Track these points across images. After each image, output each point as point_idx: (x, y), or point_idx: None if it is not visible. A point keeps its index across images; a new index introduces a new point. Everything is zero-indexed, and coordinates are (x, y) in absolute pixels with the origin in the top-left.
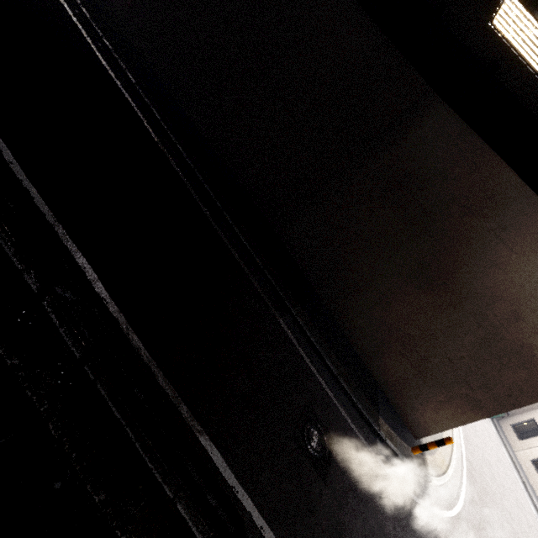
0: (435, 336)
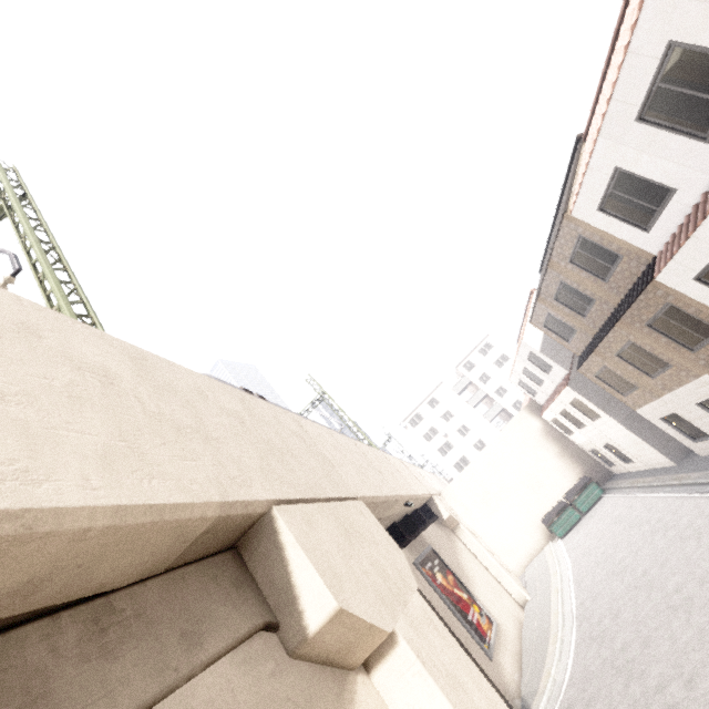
0: None
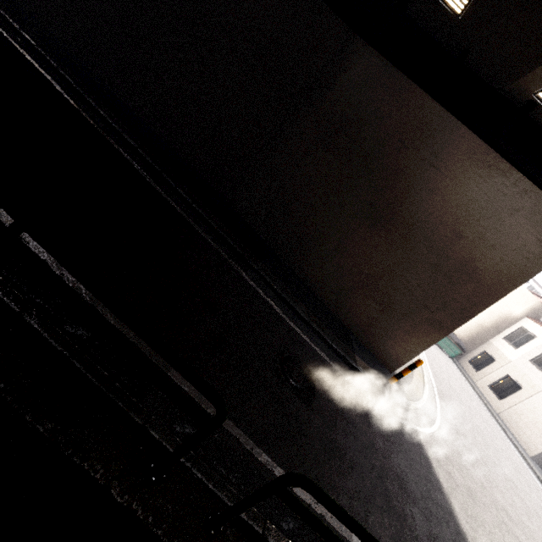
0: (392, 271)
